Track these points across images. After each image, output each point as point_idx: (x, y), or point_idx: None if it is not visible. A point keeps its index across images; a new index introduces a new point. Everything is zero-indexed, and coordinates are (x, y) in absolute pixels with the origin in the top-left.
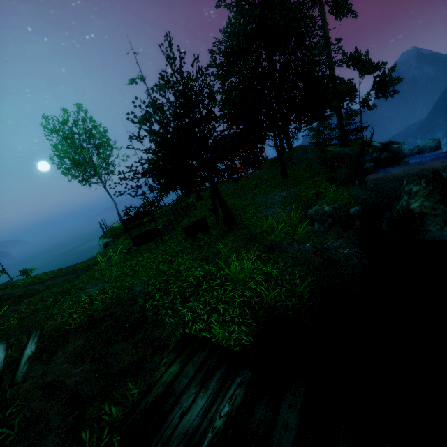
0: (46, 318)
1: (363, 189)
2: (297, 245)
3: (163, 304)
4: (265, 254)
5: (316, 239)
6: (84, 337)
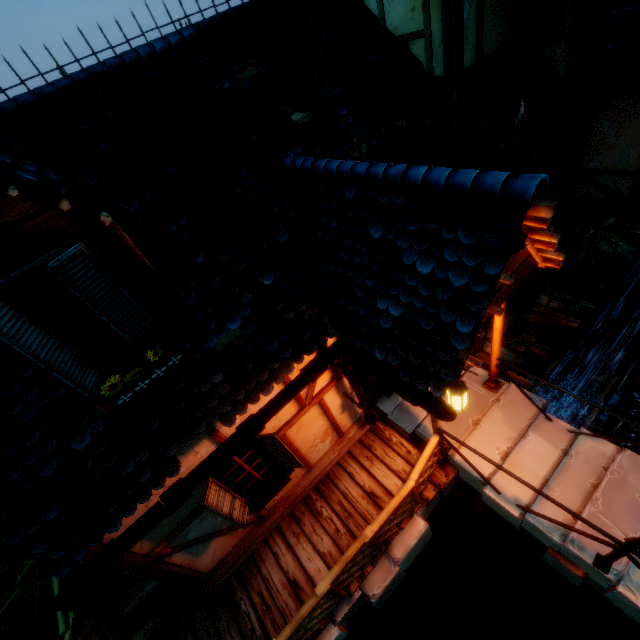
0: None
1: None
2: None
3: None
4: None
5: None
6: None
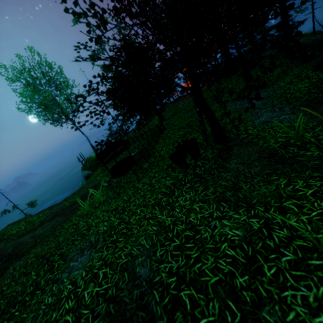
0: None
1: None
2: None
3: None
4: None
5: None
6: None
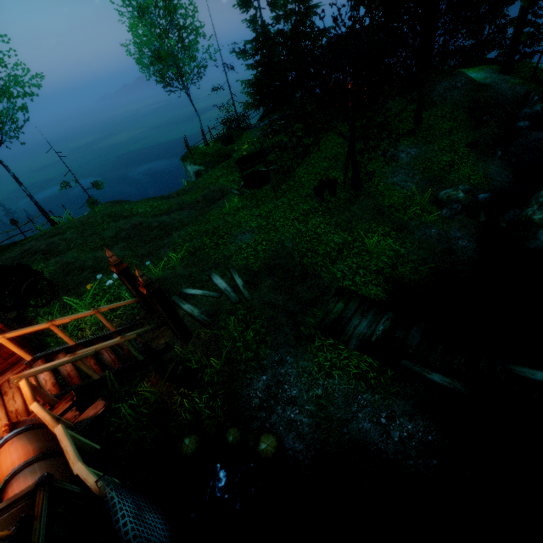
0: (225, 258)
1: (502, 167)
2: (423, 229)
3: (316, 262)
4: (394, 232)
5: (441, 225)
6: (271, 278)
